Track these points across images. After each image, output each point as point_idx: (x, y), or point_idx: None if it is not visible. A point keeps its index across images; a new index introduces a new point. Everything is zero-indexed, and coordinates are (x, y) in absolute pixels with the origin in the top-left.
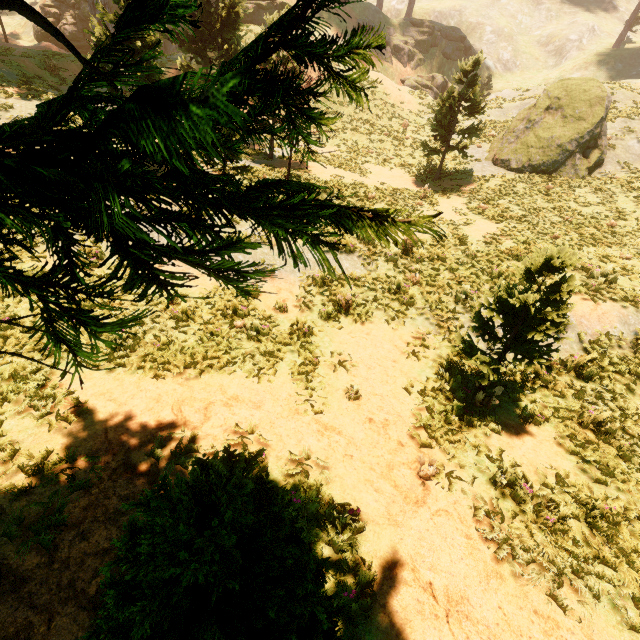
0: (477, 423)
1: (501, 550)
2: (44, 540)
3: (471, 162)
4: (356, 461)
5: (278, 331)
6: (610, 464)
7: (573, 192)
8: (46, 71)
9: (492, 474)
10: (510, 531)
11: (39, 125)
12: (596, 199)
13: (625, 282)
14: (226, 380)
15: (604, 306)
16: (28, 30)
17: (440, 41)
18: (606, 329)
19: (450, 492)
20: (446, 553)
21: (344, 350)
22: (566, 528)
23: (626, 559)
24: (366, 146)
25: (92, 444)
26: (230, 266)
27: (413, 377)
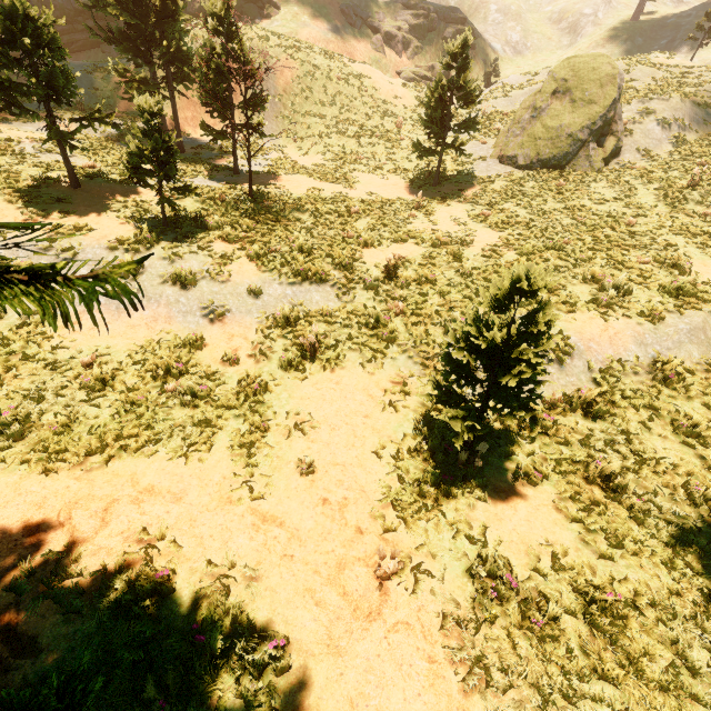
0: (459, 491)
1: (471, 676)
2: None
3: (475, 161)
4: (297, 563)
5: (223, 391)
6: (619, 531)
7: (588, 188)
8: None
9: (471, 561)
10: (486, 645)
11: None
12: (613, 194)
13: (642, 292)
14: (142, 466)
15: (617, 324)
16: None
17: (438, 24)
18: (619, 353)
19: (414, 595)
20: (399, 689)
21: (304, 408)
22: (557, 634)
23: (633, 668)
24: (355, 151)
25: None
26: None
27: (387, 435)
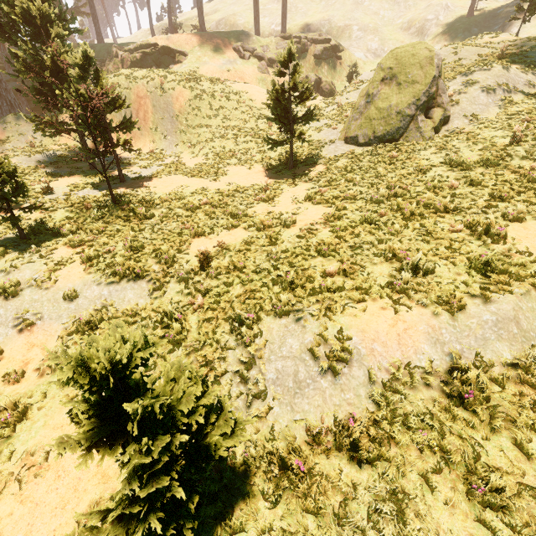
0: None
1: None
2: None
3: (326, 145)
4: None
5: None
6: None
7: (417, 156)
8: None
9: None
10: None
11: None
12: (440, 159)
13: (446, 269)
14: None
15: (409, 316)
16: None
17: (309, 46)
18: (408, 356)
19: None
20: None
21: (47, 442)
22: None
23: None
24: (232, 149)
25: None
26: None
27: (112, 487)
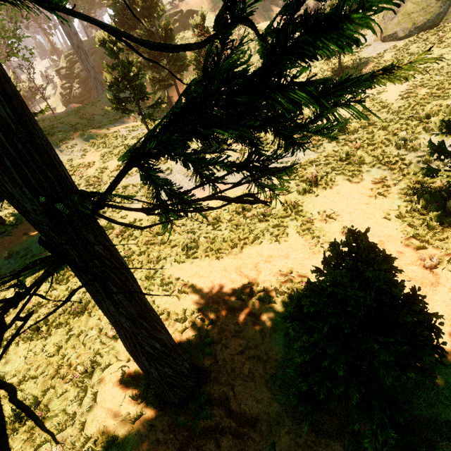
0: None
1: None
2: (207, 351)
3: (362, 49)
4: None
5: (275, 211)
6: None
7: None
8: (80, 119)
9: None
10: None
11: (189, 102)
12: None
13: None
14: (259, 248)
15: None
16: (58, 103)
17: None
18: None
19: None
20: None
21: (326, 208)
22: None
23: None
24: None
25: (203, 301)
26: (322, 127)
27: (386, 209)
